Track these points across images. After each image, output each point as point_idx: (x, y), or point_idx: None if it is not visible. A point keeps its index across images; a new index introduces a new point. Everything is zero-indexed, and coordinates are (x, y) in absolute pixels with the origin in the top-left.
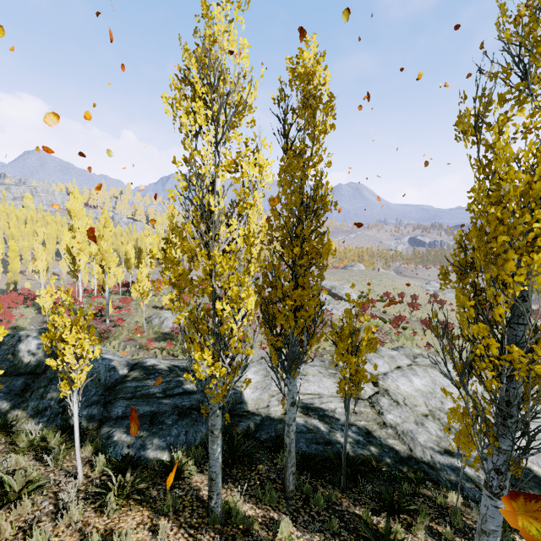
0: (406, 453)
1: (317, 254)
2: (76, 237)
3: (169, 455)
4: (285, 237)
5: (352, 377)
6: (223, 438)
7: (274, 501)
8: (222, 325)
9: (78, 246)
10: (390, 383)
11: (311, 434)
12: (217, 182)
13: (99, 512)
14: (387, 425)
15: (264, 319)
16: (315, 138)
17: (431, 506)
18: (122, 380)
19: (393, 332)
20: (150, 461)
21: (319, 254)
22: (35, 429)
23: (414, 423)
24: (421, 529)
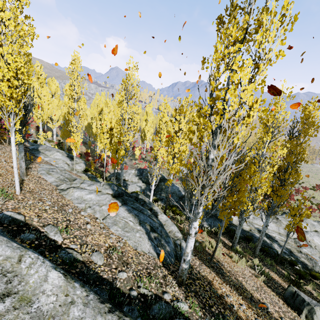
0: (310, 266)
1: (292, 176)
2: (148, 125)
3: (209, 227)
4: (281, 169)
5: (294, 225)
6: (226, 229)
7: (251, 254)
8: (256, 196)
9: (147, 129)
10: (308, 236)
11: (262, 242)
12: (264, 152)
13: (201, 234)
14: (302, 253)
15: (264, 195)
16: (305, 134)
17: (318, 286)
18: (184, 196)
19: (317, 211)
20: (206, 227)
21: (295, 180)
22: (161, 204)
23: (318, 257)
24: (311, 286)
